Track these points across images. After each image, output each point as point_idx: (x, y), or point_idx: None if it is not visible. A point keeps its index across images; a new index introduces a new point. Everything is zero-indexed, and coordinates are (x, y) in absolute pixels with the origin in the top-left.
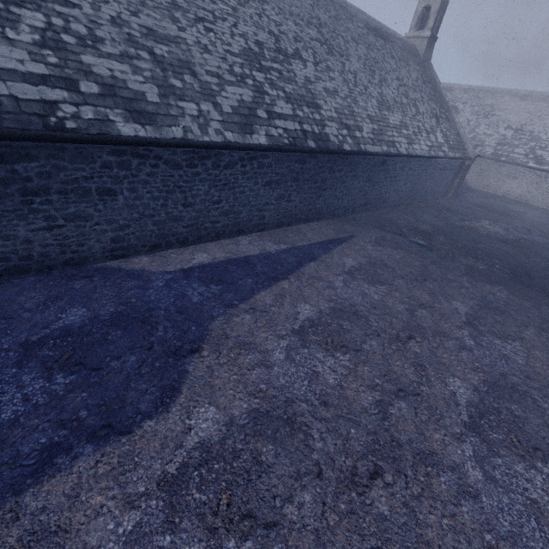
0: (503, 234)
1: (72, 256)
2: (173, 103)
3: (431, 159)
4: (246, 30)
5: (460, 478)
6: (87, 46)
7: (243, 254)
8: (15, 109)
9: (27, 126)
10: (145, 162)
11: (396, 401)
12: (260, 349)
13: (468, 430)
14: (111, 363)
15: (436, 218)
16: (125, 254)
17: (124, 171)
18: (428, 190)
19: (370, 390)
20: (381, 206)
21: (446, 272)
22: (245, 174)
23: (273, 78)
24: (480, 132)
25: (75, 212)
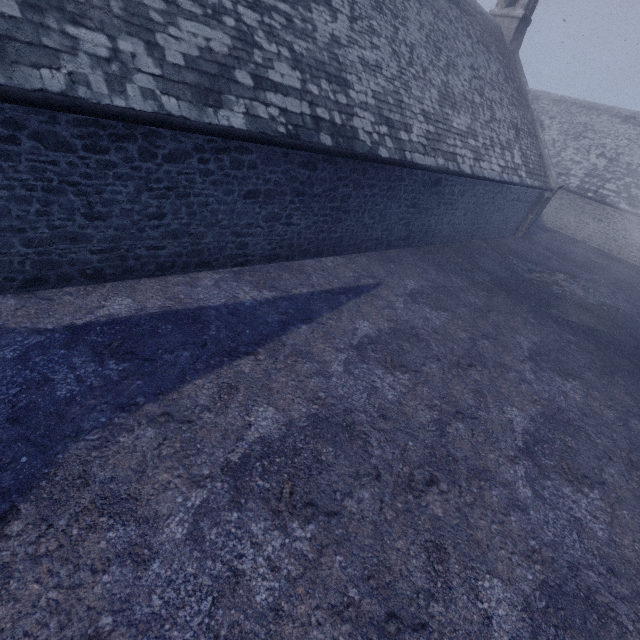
0: (582, 296)
1: None
2: (55, 25)
3: (502, 184)
4: None
5: None
6: None
7: (195, 303)
8: None
9: None
10: None
11: None
12: (142, 514)
13: None
14: None
15: (498, 265)
16: None
17: None
18: (493, 225)
19: (332, 620)
20: (429, 241)
21: (503, 352)
22: (208, 175)
23: (274, 25)
24: (567, 157)
25: None
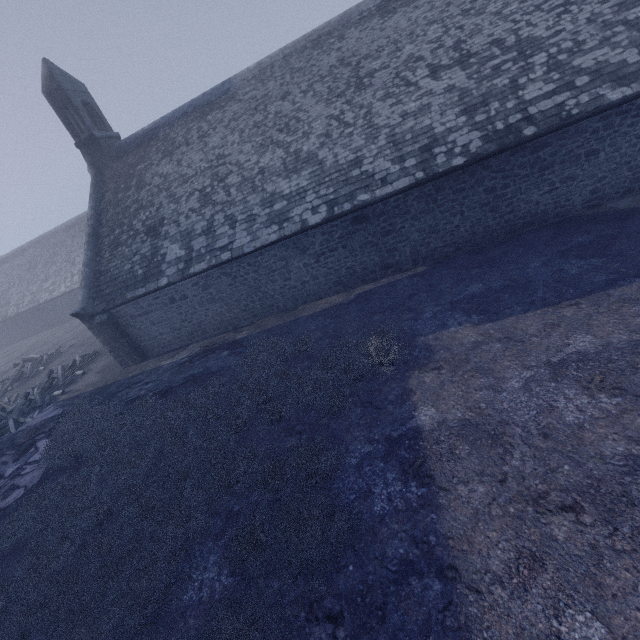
0: None
1: (560, 211)
2: None
3: None
4: None
5: None
6: (574, 54)
7: None
8: (543, 118)
9: (551, 124)
10: (626, 116)
11: None
12: None
13: None
14: (627, 252)
15: None
16: (599, 203)
17: (607, 131)
18: None
19: None
20: None
21: None
22: None
23: None
24: None
25: (567, 175)
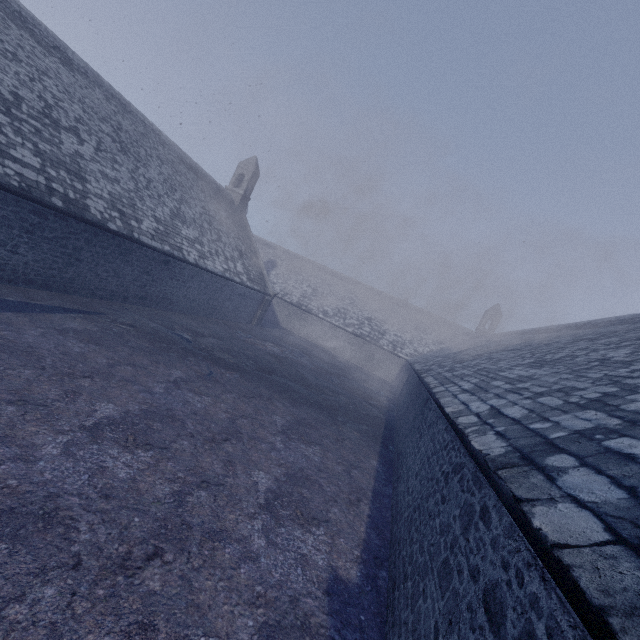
0: (277, 352)
1: None
2: None
3: (227, 280)
4: (2, 77)
5: (27, 451)
6: None
7: None
8: None
9: None
10: None
11: (5, 405)
12: None
13: (82, 429)
14: None
15: (223, 330)
16: None
17: None
18: (229, 310)
19: None
20: (168, 307)
21: (190, 355)
22: None
23: (24, 129)
24: (291, 284)
25: None
